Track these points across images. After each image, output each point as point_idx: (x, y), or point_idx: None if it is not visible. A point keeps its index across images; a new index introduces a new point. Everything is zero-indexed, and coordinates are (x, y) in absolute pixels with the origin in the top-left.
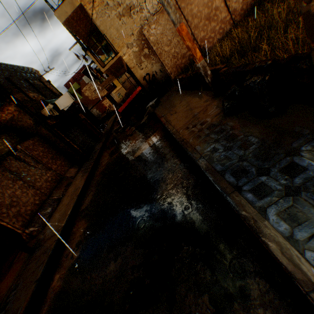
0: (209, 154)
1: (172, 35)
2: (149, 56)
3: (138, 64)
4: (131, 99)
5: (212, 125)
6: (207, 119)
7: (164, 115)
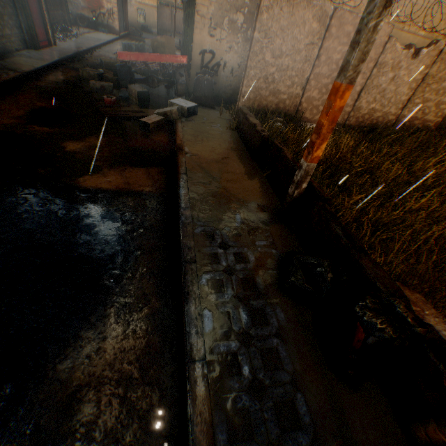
0: (221, 369)
1: (291, 49)
2: (237, 32)
3: (213, 21)
4: (156, 60)
5: (253, 282)
6: (250, 257)
7: (188, 152)
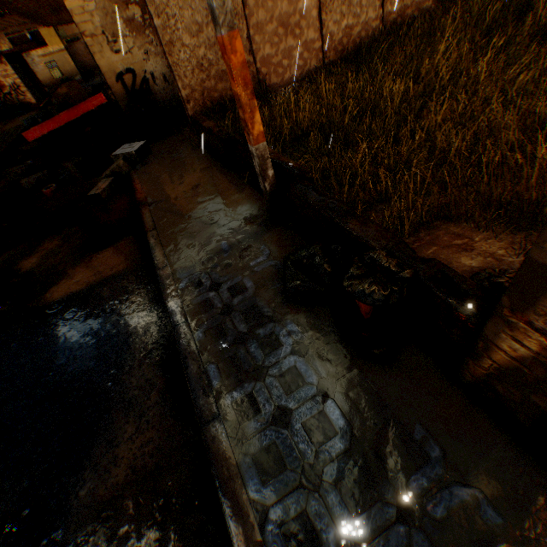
0: (238, 417)
1: (207, 14)
2: (142, 30)
3: (107, 33)
4: (72, 117)
5: (255, 309)
6: (247, 284)
7: (152, 202)
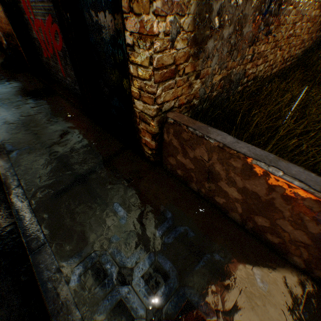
0: None
1: None
2: None
3: None
4: None
5: None
6: None
7: None
